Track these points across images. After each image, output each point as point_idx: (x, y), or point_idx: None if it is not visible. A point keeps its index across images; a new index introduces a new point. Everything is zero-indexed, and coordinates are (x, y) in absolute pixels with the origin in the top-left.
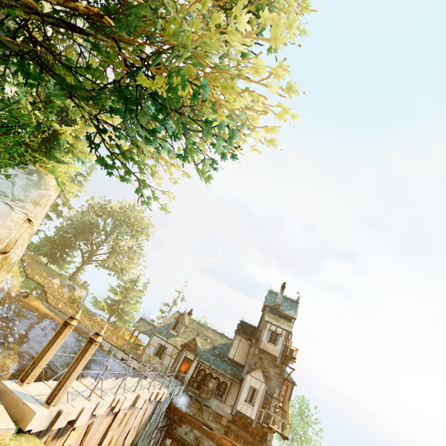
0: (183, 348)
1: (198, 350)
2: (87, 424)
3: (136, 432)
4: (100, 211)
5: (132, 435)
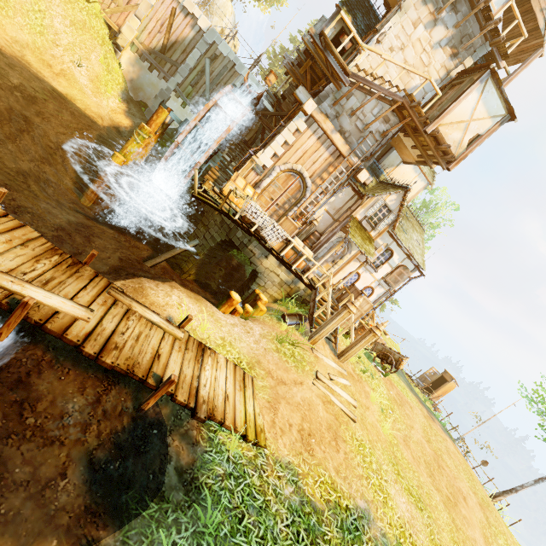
0: None
1: None
2: None
3: (166, 35)
4: None
5: (161, 32)
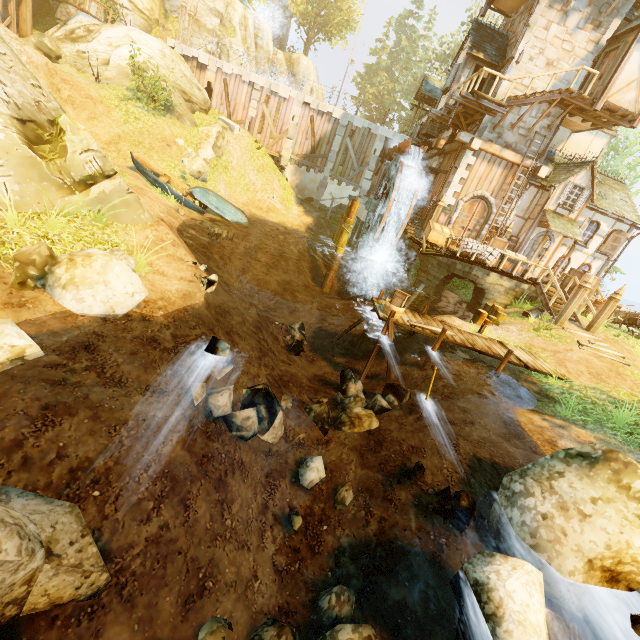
0: (419, 100)
1: (426, 88)
2: (222, 77)
3: (311, 139)
4: (435, 60)
5: (307, 139)
